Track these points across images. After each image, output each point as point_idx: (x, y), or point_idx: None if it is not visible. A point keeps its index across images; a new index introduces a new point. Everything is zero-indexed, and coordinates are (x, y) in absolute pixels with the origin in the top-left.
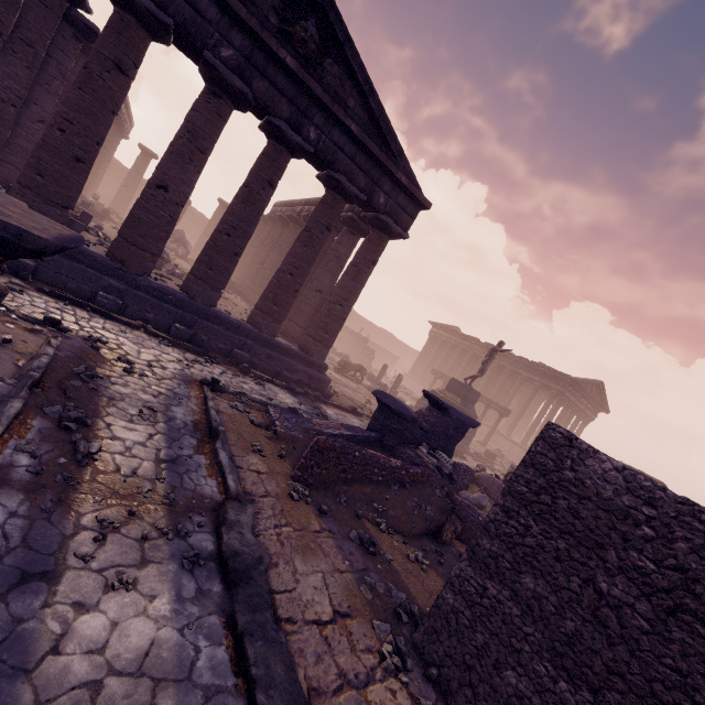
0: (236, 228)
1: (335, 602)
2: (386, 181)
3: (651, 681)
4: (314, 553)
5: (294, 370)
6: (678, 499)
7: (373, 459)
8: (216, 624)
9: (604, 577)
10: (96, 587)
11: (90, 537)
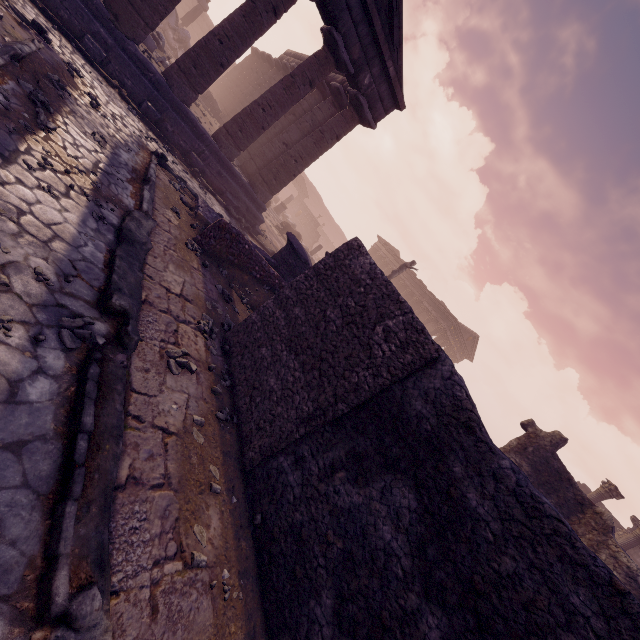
0: (229, 39)
1: (185, 293)
2: (377, 64)
3: (322, 351)
4: (185, 272)
5: (237, 197)
6: (385, 279)
7: (258, 258)
8: (103, 246)
9: (331, 309)
10: (33, 182)
11: (35, 161)
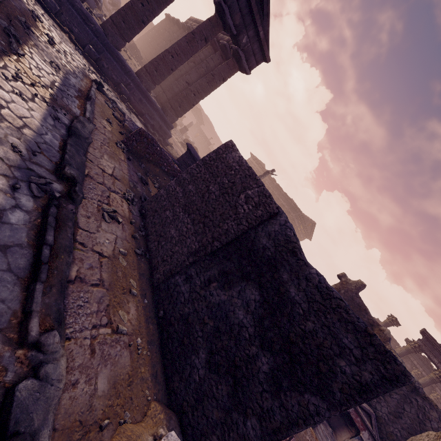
0: (149, 3)
1: (115, 174)
2: (252, 29)
3: (206, 211)
4: (115, 161)
5: (153, 118)
6: (248, 166)
7: (166, 157)
8: (58, 137)
9: (212, 185)
10: (9, 88)
11: (10, 75)
